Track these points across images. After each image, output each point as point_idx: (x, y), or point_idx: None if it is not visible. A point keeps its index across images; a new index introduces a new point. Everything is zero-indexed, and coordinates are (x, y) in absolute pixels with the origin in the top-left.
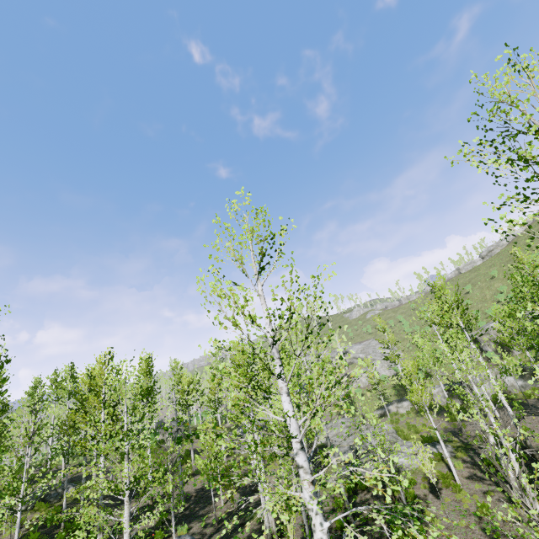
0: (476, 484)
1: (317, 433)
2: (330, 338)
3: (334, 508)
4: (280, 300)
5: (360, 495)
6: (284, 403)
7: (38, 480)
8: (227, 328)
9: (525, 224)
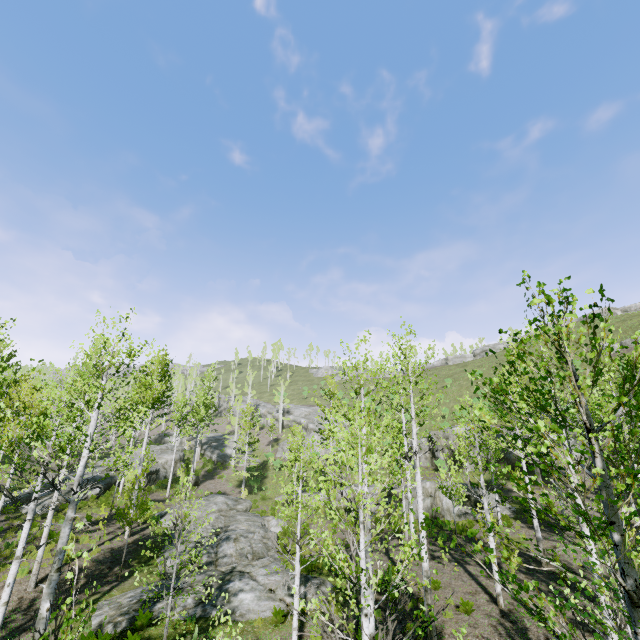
0: None
1: None
2: None
3: None
4: None
5: None
6: None
7: None
8: None
9: None
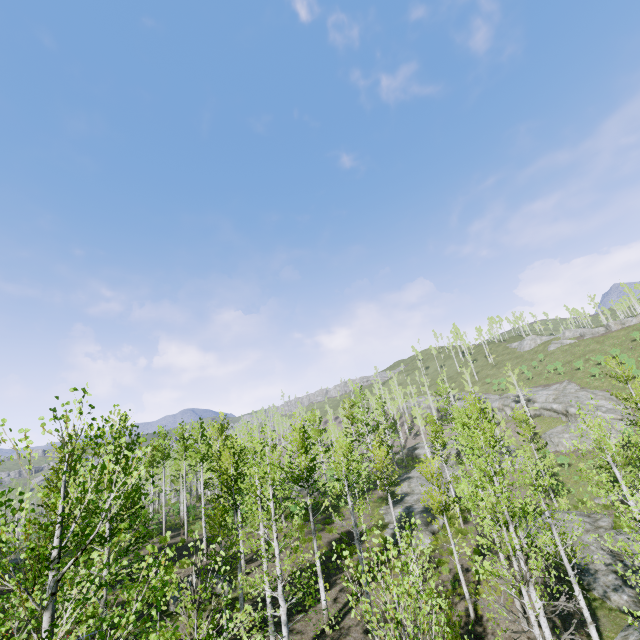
0: None
1: None
2: None
3: None
4: None
5: None
6: None
7: (180, 562)
8: None
9: None
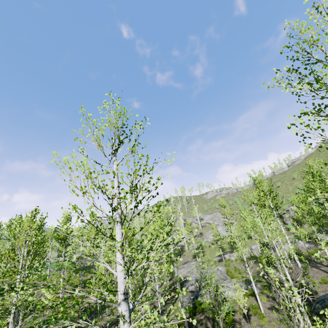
0: (274, 314)
1: (146, 284)
2: (160, 208)
3: (179, 324)
4: (112, 173)
5: (197, 316)
6: (117, 259)
7: None
8: (78, 194)
9: (319, 128)
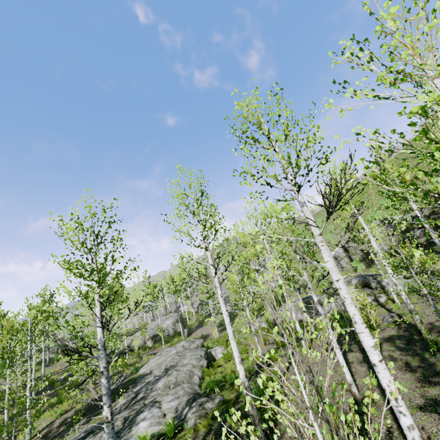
0: None
1: None
2: None
3: None
4: None
5: None
6: None
7: None
8: None
9: None
